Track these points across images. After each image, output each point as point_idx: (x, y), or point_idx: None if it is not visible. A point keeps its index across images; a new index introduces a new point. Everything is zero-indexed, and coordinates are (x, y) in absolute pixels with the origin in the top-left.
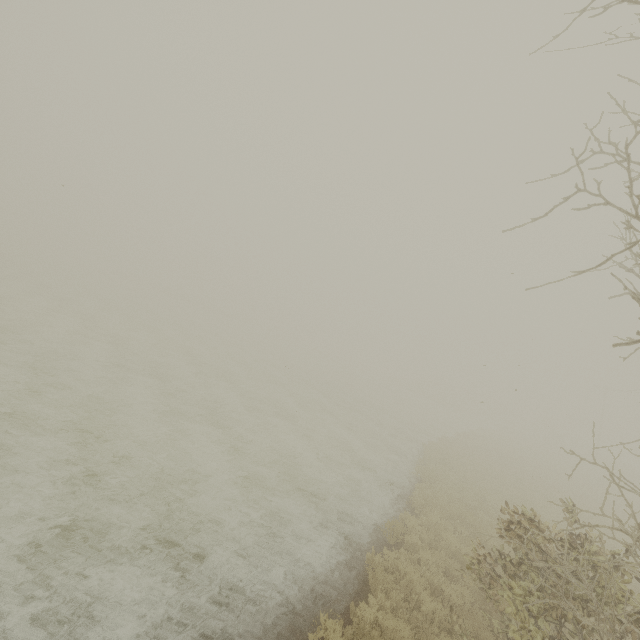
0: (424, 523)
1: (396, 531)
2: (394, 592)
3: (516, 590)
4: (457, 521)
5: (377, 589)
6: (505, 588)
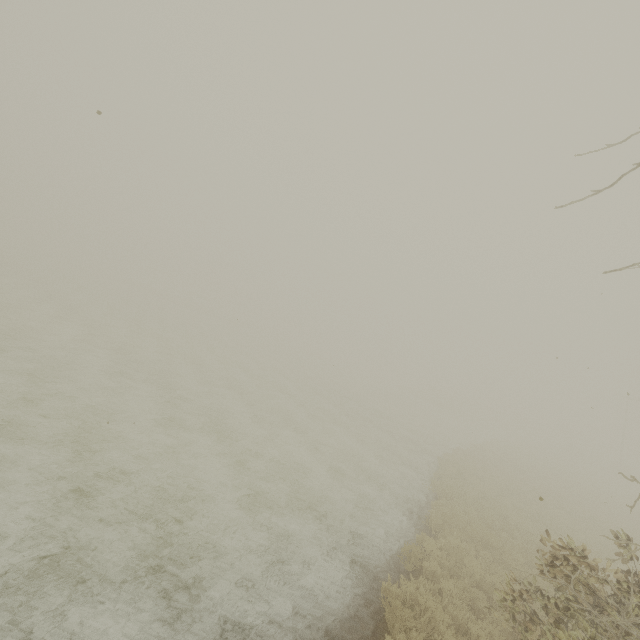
0: (443, 546)
1: (413, 556)
2: (414, 631)
3: (562, 639)
4: (479, 544)
5: (395, 628)
6: (547, 635)
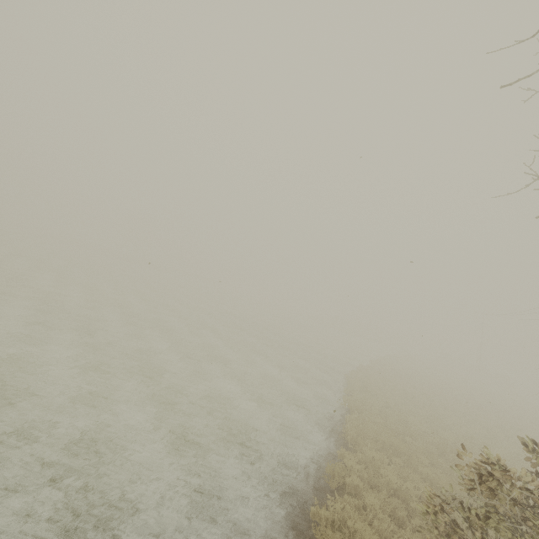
0: (361, 459)
1: (337, 474)
2: None
3: None
4: (390, 451)
5: None
6: None
